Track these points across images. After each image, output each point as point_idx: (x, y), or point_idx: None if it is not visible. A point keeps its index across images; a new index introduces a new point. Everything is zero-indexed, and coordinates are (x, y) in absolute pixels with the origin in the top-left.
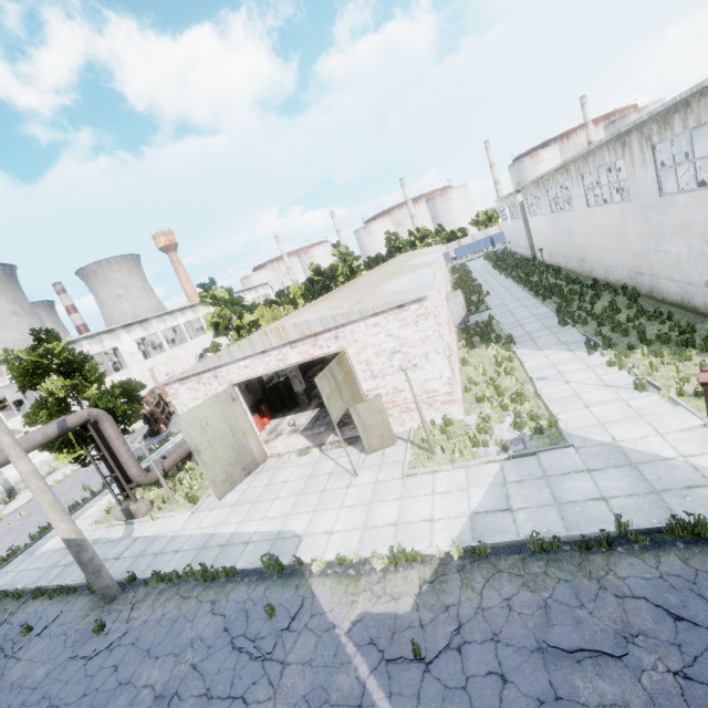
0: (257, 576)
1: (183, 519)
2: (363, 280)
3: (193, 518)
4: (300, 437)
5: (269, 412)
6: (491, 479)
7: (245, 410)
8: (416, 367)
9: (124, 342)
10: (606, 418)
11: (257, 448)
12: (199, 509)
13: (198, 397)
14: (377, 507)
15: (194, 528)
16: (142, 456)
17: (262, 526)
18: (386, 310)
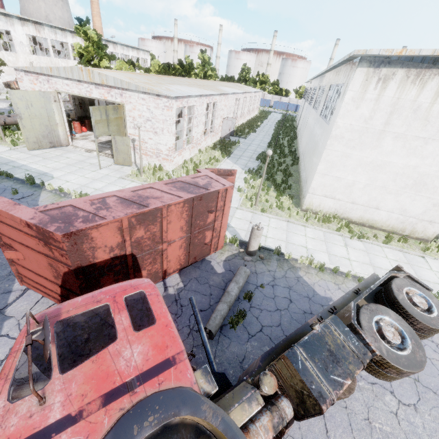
0: (21, 182)
1: (3, 149)
2: (181, 79)
3: (9, 151)
4: (94, 144)
5: (89, 126)
6: None
7: (62, 111)
8: (156, 134)
9: (17, 31)
10: None
11: (63, 136)
12: (15, 150)
13: (35, 89)
14: (97, 182)
15: (6, 155)
16: (2, 113)
17: (41, 168)
18: (151, 93)
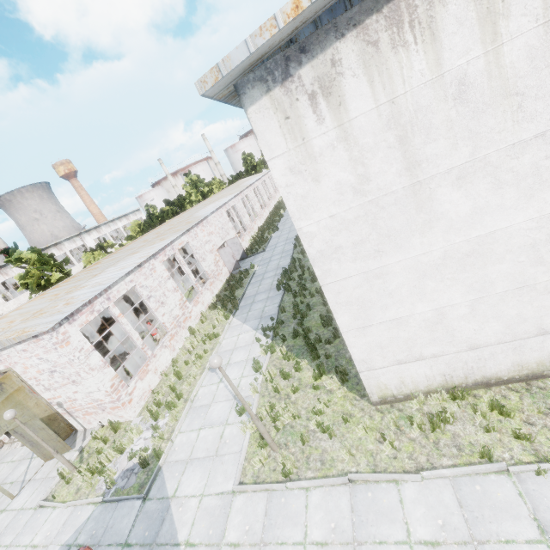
0: None
1: None
2: (137, 241)
3: None
4: None
5: None
6: (71, 534)
7: None
8: (76, 383)
9: None
10: (196, 453)
11: None
12: None
13: None
14: None
15: None
16: None
17: None
18: (25, 339)
